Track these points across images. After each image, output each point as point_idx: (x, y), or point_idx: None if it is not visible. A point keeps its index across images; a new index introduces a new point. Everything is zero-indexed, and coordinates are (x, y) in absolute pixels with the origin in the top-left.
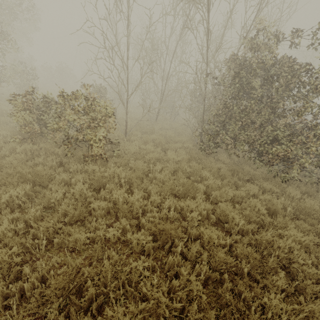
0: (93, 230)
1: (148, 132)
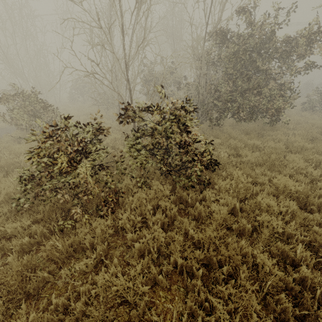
0: (319, 224)
1: None
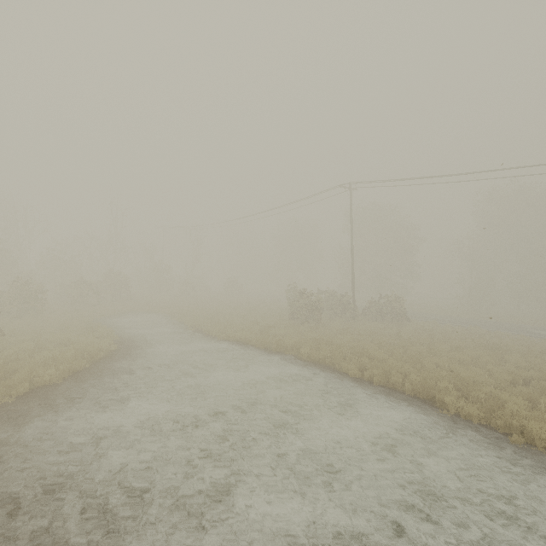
0: None
1: None
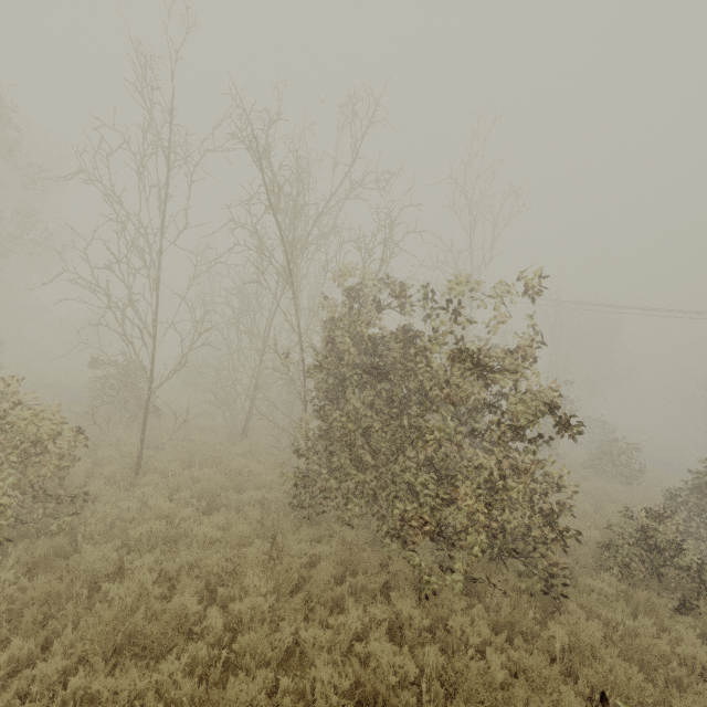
0: None
1: (206, 461)
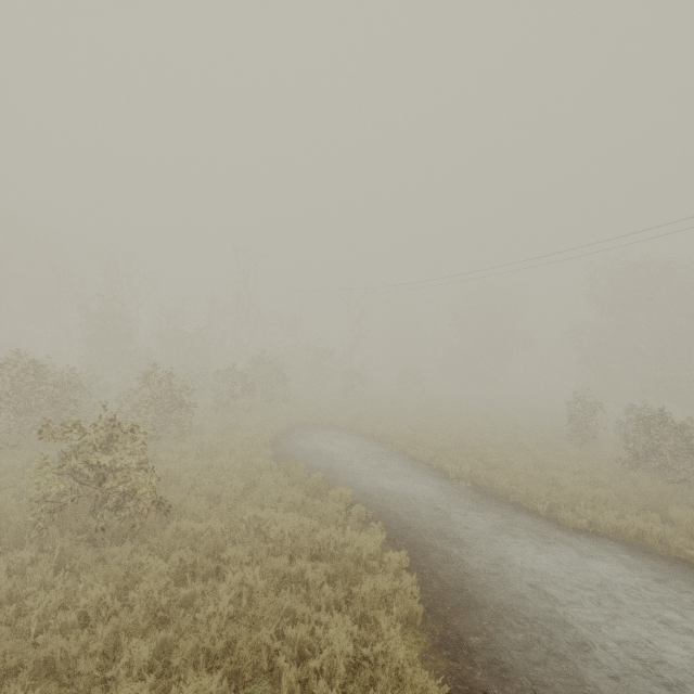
0: None
1: None
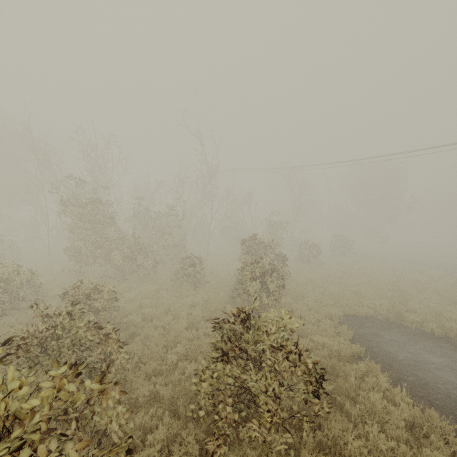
0: None
1: None
